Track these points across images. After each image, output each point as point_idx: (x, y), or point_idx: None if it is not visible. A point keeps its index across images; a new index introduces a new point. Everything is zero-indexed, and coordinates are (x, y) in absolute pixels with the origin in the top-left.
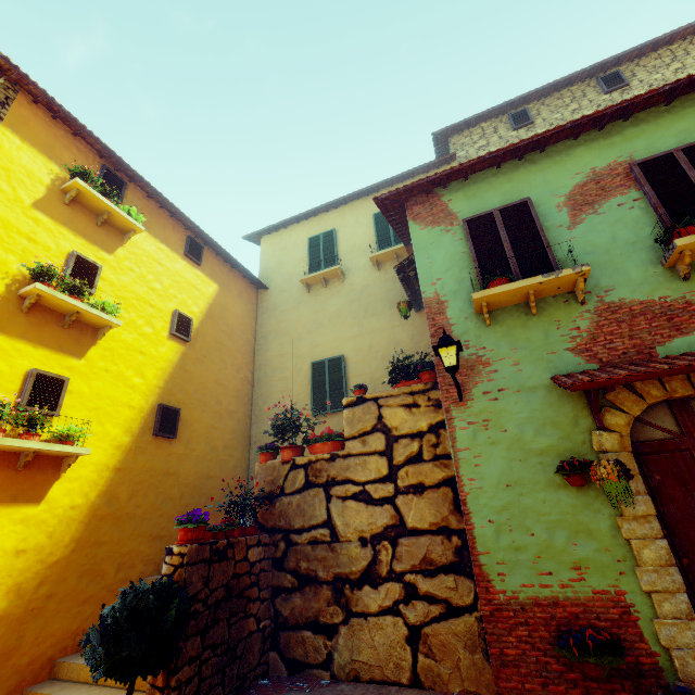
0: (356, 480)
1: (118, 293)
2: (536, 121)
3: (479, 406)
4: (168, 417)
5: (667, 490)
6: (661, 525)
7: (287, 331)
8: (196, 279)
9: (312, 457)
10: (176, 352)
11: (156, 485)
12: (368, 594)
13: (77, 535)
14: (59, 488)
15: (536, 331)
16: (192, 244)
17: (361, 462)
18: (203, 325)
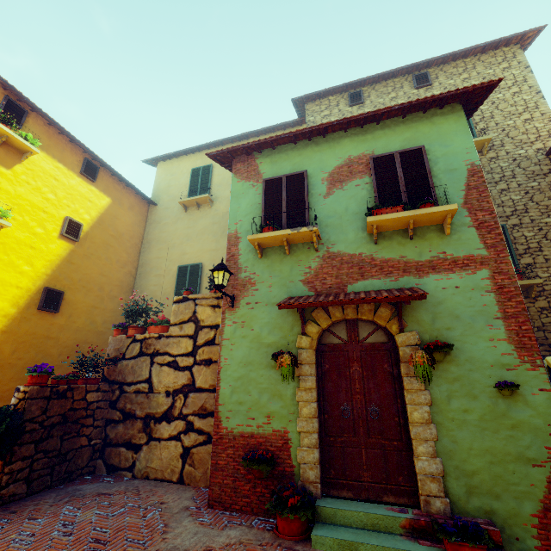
0: (172, 353)
1: (14, 201)
2: (366, 101)
3: (242, 312)
4: (53, 297)
5: (330, 374)
6: (321, 394)
7: (165, 240)
8: (89, 193)
9: (147, 335)
10: (65, 249)
11: (38, 345)
12: (164, 427)
13: None
14: None
15: (287, 266)
16: (89, 165)
17: (177, 341)
18: (93, 229)
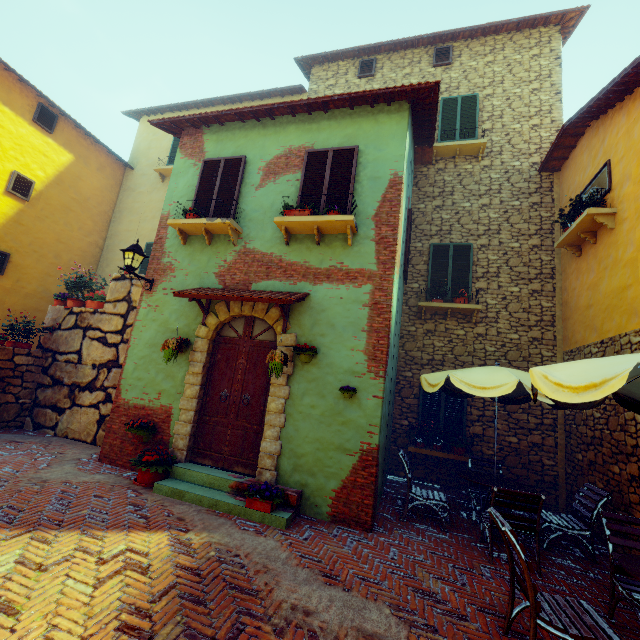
0: (103, 329)
1: None
2: (377, 74)
3: (157, 296)
4: None
5: (220, 364)
6: (208, 380)
7: (138, 212)
8: (45, 146)
9: (83, 309)
10: (12, 207)
11: None
12: (87, 395)
13: None
14: None
15: (206, 256)
16: (44, 112)
17: (109, 318)
18: (49, 189)
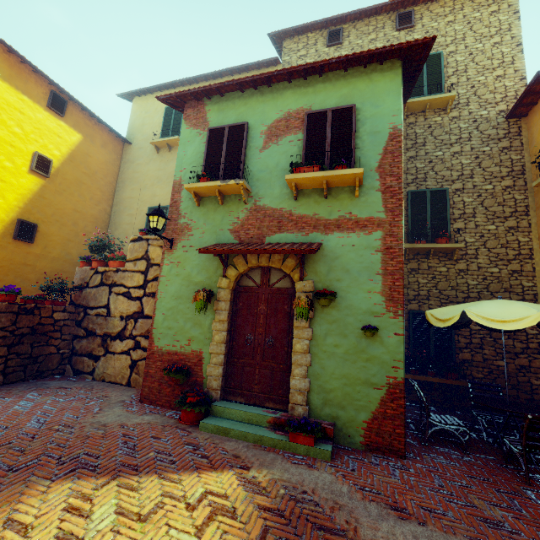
0: (126, 285)
1: None
2: (345, 42)
3: (178, 254)
4: (27, 228)
5: (242, 311)
6: (233, 326)
7: (138, 181)
8: (58, 128)
9: (107, 268)
10: (36, 184)
11: (16, 270)
12: (118, 344)
13: None
14: None
15: (219, 215)
16: (55, 98)
17: (131, 275)
18: (64, 166)
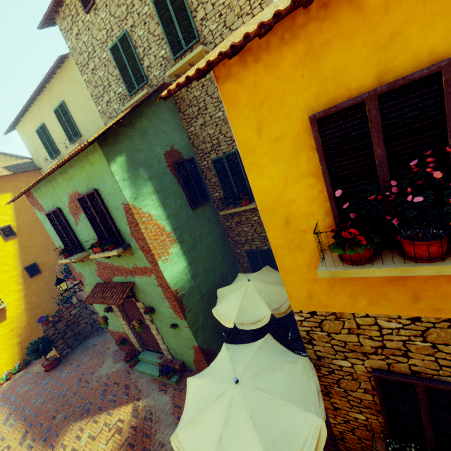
0: None
1: None
2: None
3: (87, 288)
4: (32, 269)
5: (128, 313)
6: (130, 320)
7: None
8: None
9: (76, 282)
10: (15, 244)
11: (46, 289)
12: None
13: (27, 317)
14: (9, 313)
15: (87, 267)
16: None
17: None
18: (18, 220)
